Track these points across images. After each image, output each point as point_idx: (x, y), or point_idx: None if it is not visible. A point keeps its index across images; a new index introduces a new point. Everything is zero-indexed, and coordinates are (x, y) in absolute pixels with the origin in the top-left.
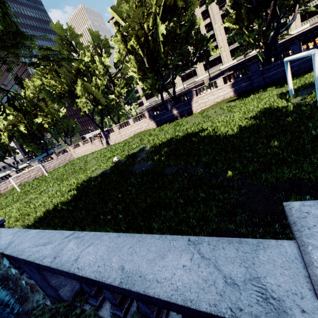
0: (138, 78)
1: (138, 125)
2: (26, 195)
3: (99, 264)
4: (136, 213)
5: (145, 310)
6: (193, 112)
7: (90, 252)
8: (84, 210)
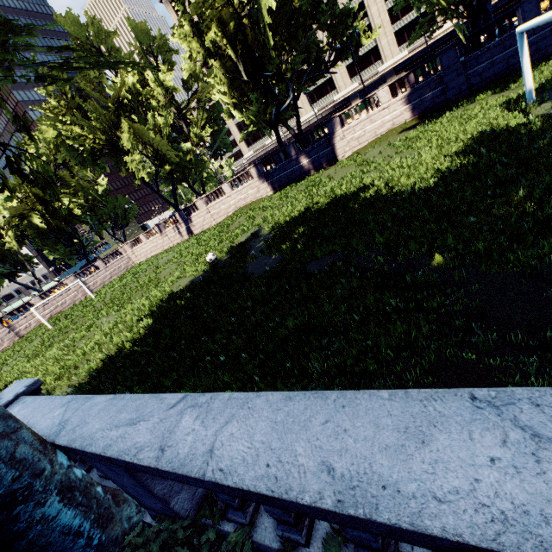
0: (231, 105)
1: (241, 193)
2: (64, 334)
3: (267, 459)
4: (272, 348)
5: (360, 534)
6: (337, 158)
7: (236, 434)
8: (173, 351)
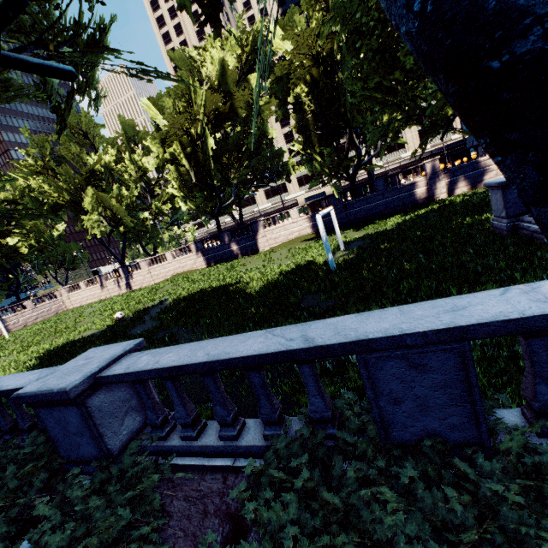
0: (180, 196)
1: (180, 262)
2: None
3: None
4: None
5: (22, 424)
6: (259, 250)
7: None
8: None
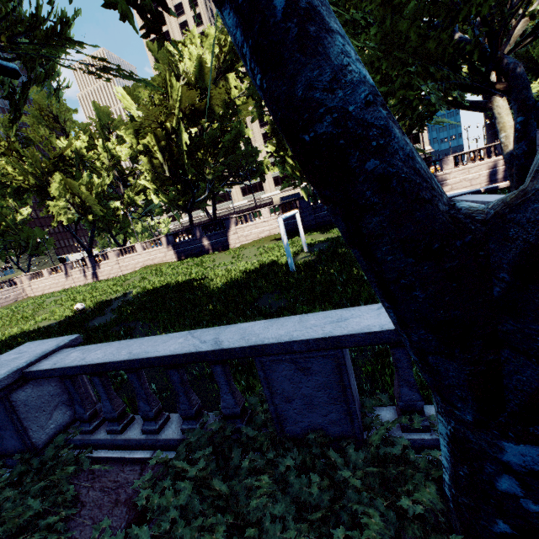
0: (153, 189)
1: (150, 254)
2: None
3: None
4: None
5: None
6: (230, 246)
7: None
8: None
